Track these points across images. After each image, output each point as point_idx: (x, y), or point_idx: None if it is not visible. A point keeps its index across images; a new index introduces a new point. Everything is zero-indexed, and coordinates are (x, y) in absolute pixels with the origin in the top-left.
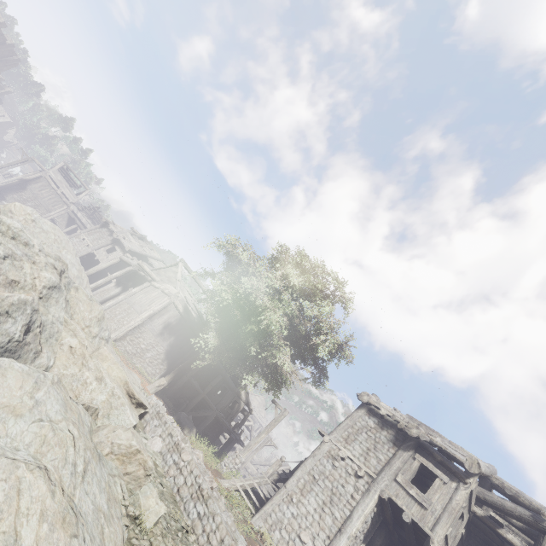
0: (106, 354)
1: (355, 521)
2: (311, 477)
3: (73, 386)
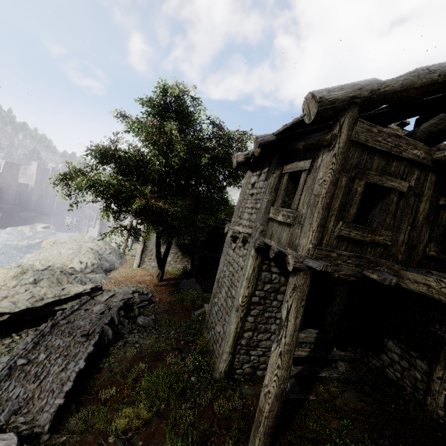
0: None
1: (239, 291)
2: (224, 272)
3: None
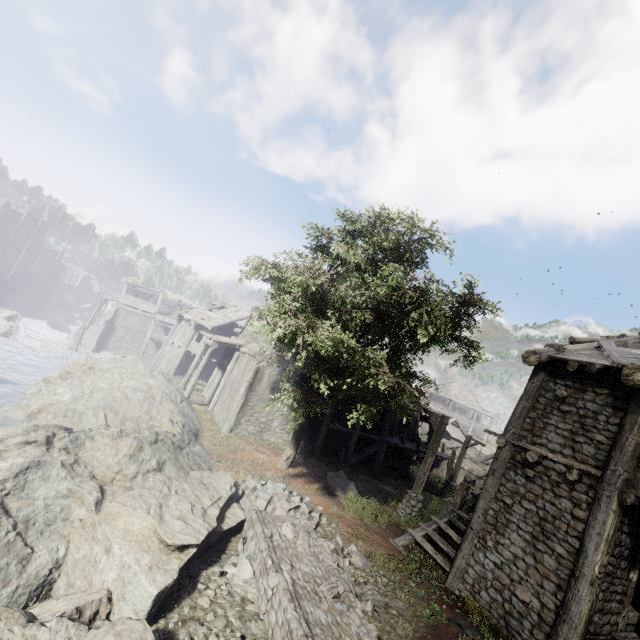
0: (116, 510)
1: (592, 555)
2: (501, 503)
3: (86, 572)
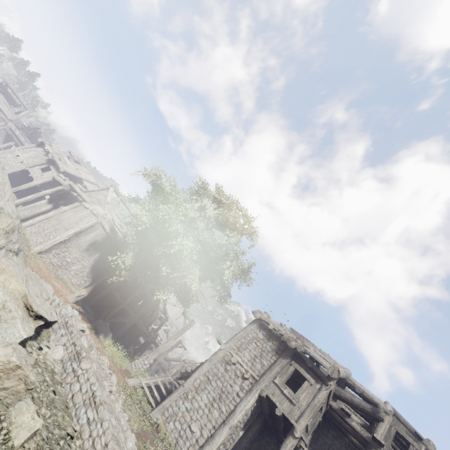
0: (3, 267)
1: (237, 415)
2: (206, 378)
3: None
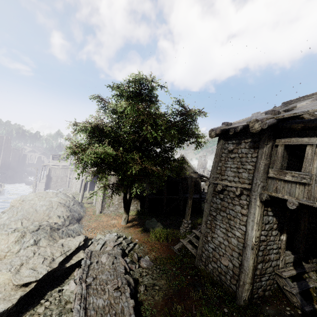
0: None
1: (250, 233)
2: (212, 216)
3: None
